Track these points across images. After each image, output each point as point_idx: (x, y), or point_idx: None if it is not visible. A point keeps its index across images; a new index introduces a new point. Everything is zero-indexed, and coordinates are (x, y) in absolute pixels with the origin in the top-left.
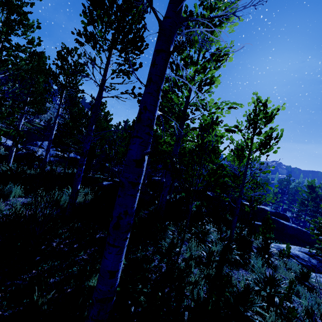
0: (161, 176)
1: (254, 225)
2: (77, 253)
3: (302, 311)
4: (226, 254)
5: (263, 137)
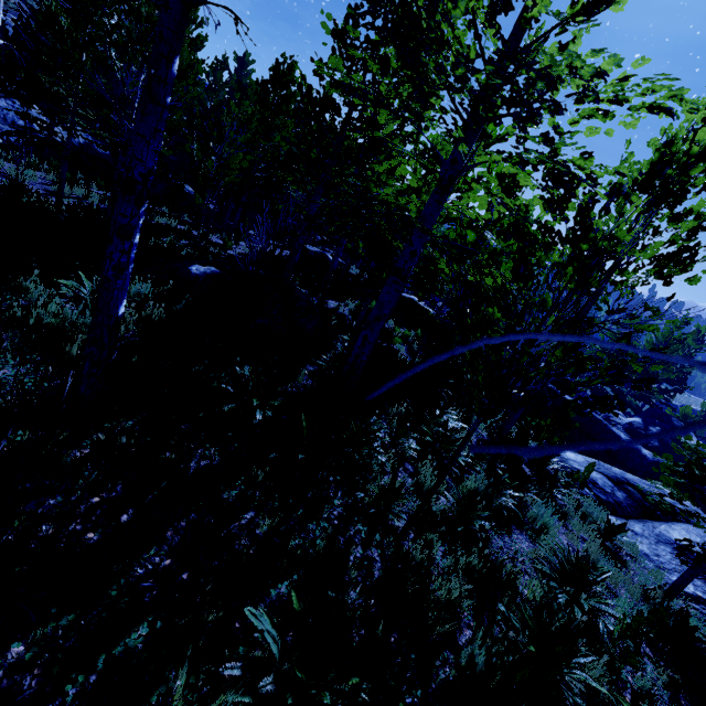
0: (320, 244)
1: (513, 397)
2: (136, 559)
3: (617, 622)
4: (493, 499)
5: (684, 229)
